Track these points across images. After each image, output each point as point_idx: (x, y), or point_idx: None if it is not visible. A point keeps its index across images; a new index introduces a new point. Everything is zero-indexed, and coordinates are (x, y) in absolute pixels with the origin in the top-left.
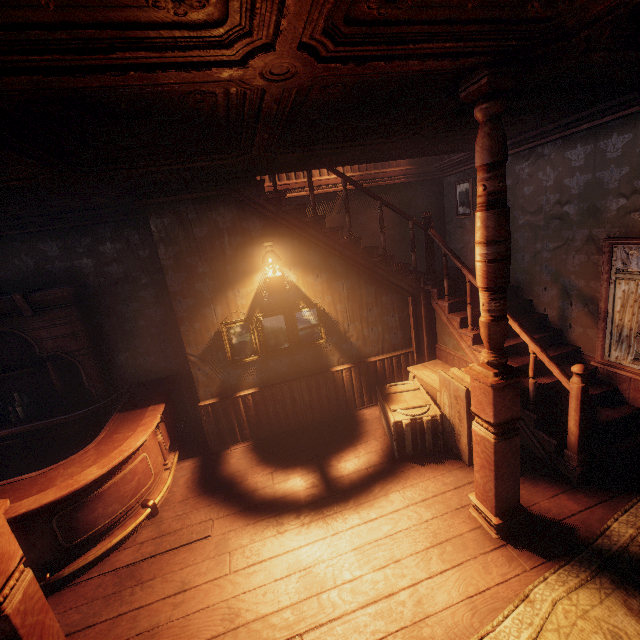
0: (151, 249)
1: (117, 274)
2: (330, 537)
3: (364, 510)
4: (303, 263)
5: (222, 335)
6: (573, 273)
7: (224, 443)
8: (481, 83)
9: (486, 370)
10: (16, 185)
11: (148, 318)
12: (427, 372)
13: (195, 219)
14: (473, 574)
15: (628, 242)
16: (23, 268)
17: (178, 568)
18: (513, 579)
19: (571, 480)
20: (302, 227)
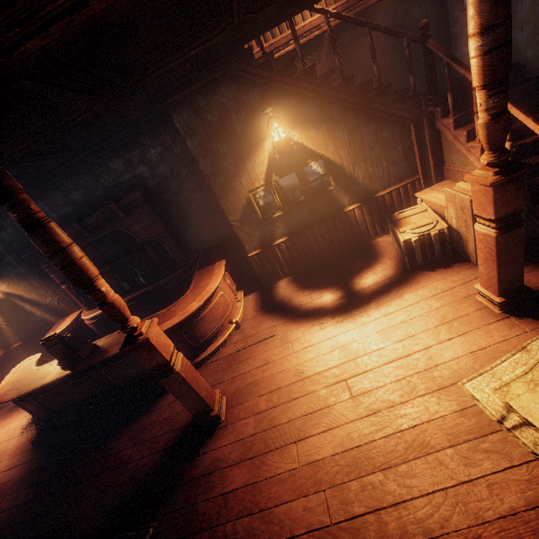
0: (181, 145)
1: (165, 173)
2: (358, 327)
3: (383, 308)
4: (302, 120)
5: (251, 201)
6: None
7: (272, 280)
8: None
9: (486, 172)
10: (82, 120)
11: (196, 202)
12: (434, 194)
13: (205, 107)
14: (476, 338)
15: None
16: (107, 185)
17: (260, 353)
18: (512, 338)
19: None
20: (295, 84)
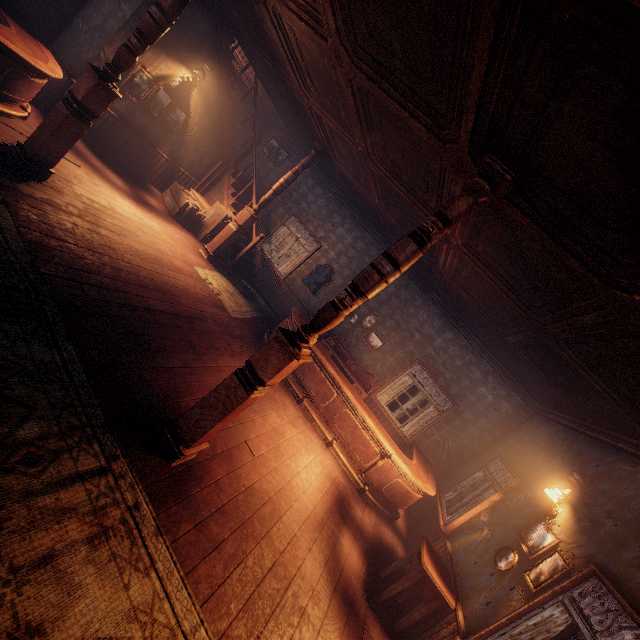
0: None
1: None
2: (148, 217)
3: (161, 221)
4: (205, 93)
5: (135, 69)
6: (277, 214)
7: None
8: (319, 149)
9: (253, 211)
10: None
11: None
12: (201, 199)
13: (191, 5)
14: (199, 260)
15: (297, 218)
16: None
17: (68, 167)
18: (209, 268)
19: (229, 266)
20: (224, 80)
